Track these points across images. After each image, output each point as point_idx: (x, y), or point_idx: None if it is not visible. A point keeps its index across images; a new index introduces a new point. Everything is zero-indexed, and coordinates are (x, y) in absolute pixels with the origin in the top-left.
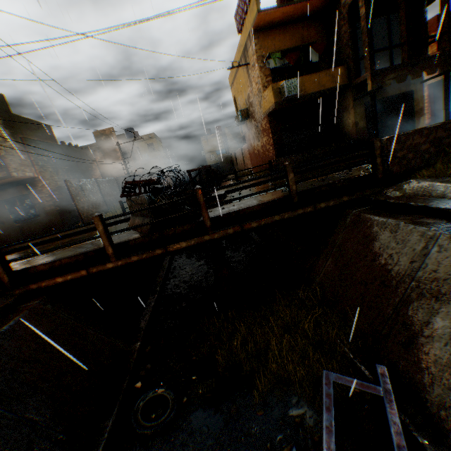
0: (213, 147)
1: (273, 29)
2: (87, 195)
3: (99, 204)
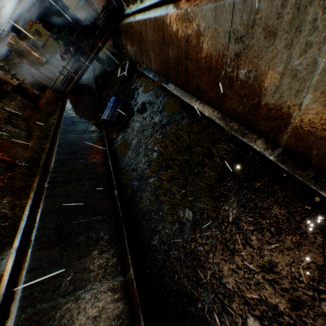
0: (74, 2)
1: None
2: (44, 80)
3: (51, 82)
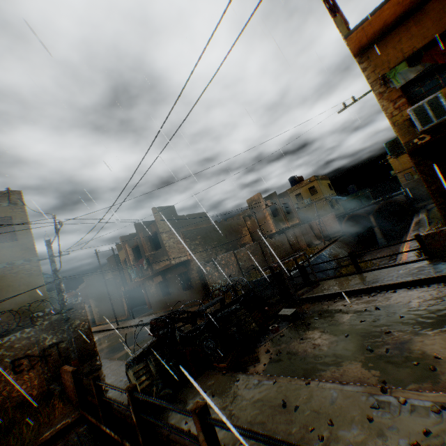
0: (405, 163)
1: (391, 30)
2: (219, 271)
3: (234, 274)
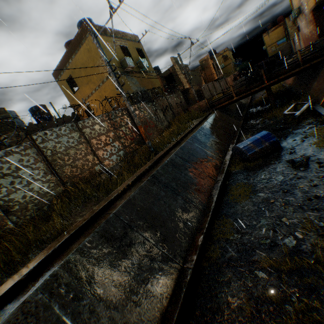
0: (273, 40)
1: None
2: (205, 91)
3: (209, 95)
